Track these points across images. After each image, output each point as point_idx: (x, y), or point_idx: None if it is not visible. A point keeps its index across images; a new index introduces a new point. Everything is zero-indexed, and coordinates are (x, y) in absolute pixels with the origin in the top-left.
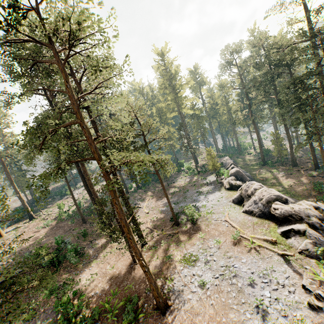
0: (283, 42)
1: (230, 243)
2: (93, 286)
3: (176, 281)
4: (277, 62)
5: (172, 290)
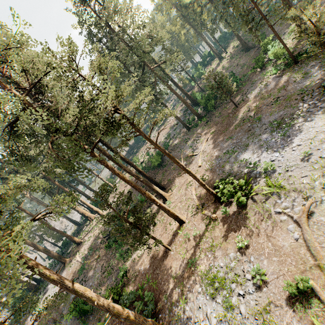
0: None
1: (283, 291)
2: (142, 259)
3: (188, 308)
4: None
5: (181, 319)
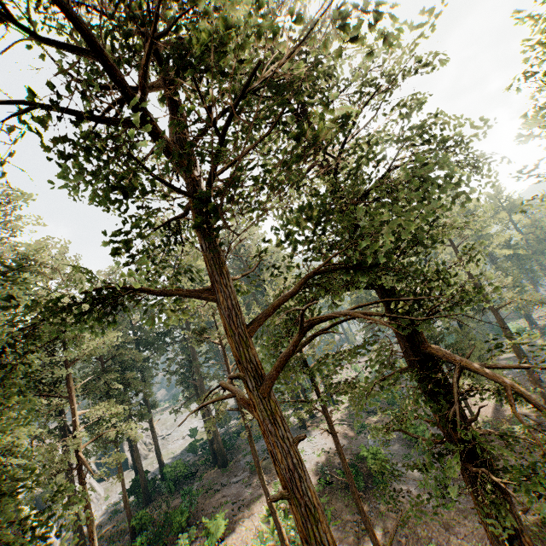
0: None
1: None
2: None
3: None
4: None
5: None
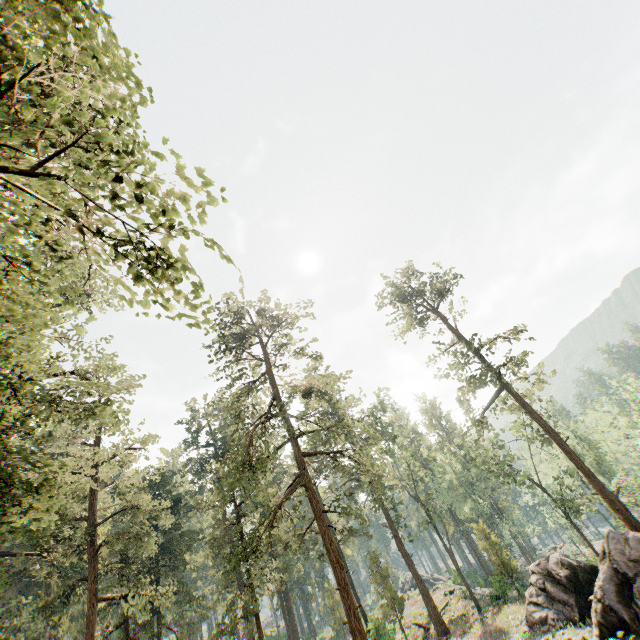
0: None
1: None
2: None
3: None
4: None
5: None
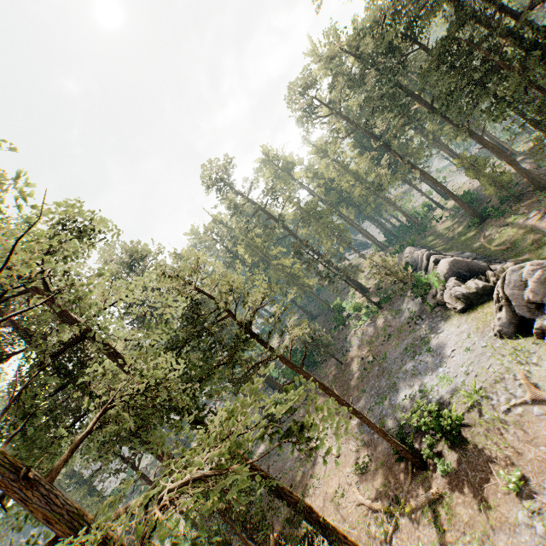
0: (373, 12)
1: None
2: None
3: None
4: (385, 45)
5: None
